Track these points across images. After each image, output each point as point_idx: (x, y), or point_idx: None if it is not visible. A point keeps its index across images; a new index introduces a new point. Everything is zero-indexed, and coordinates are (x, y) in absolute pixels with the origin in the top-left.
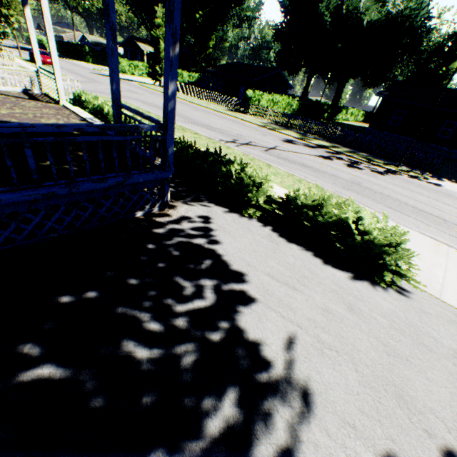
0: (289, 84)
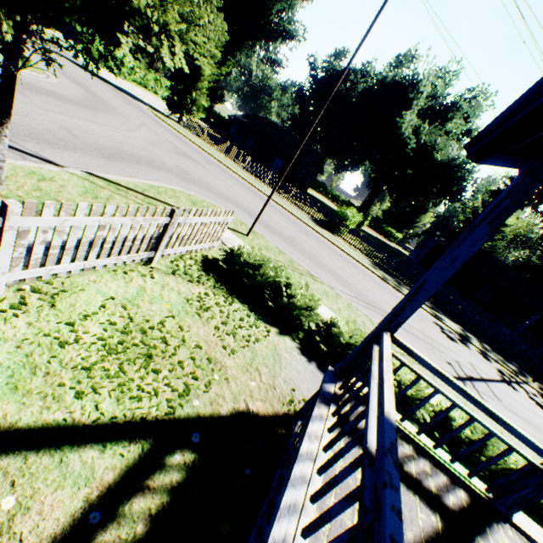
0: (323, 170)
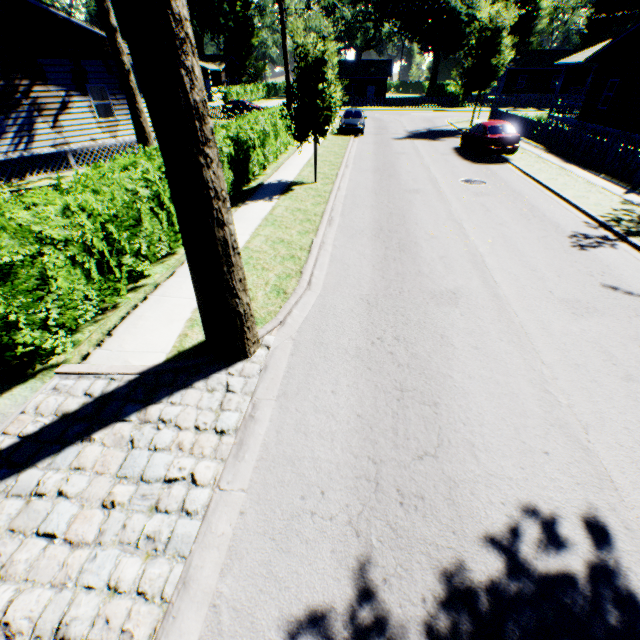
0: None
